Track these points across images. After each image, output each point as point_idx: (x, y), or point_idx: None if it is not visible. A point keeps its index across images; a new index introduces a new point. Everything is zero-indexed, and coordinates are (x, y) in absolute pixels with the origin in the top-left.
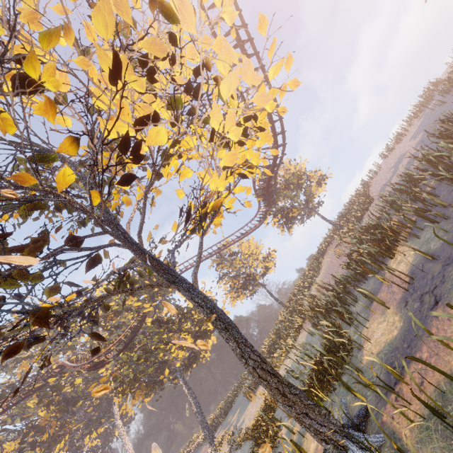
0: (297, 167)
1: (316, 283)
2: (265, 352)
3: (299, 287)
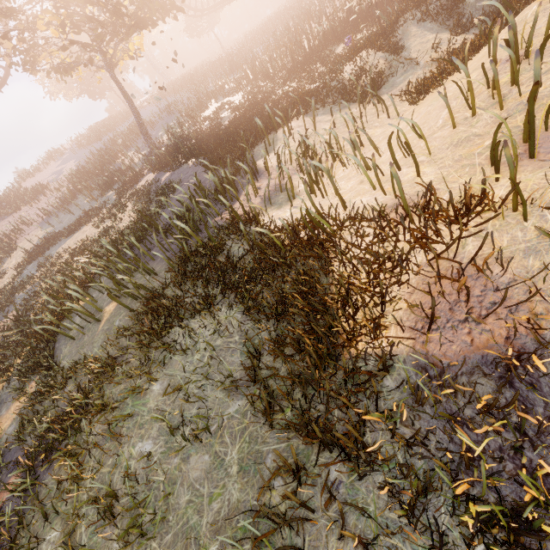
0: None
1: None
2: None
3: None
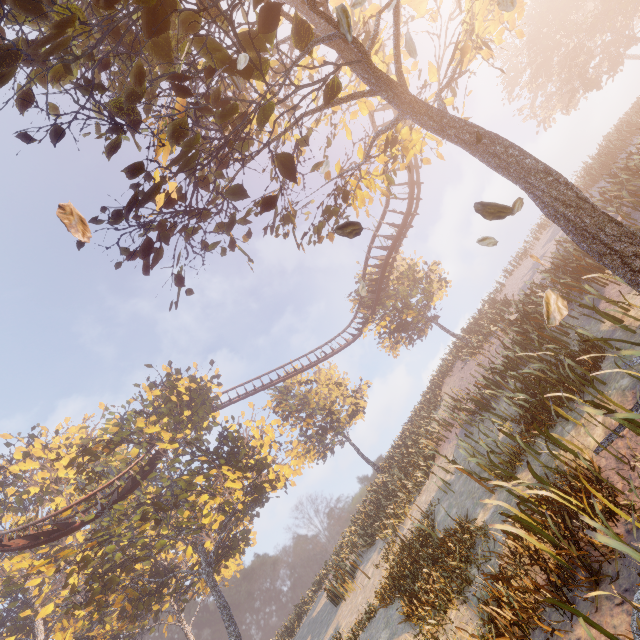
0: (411, 263)
1: (440, 413)
2: (351, 541)
3: (404, 436)
